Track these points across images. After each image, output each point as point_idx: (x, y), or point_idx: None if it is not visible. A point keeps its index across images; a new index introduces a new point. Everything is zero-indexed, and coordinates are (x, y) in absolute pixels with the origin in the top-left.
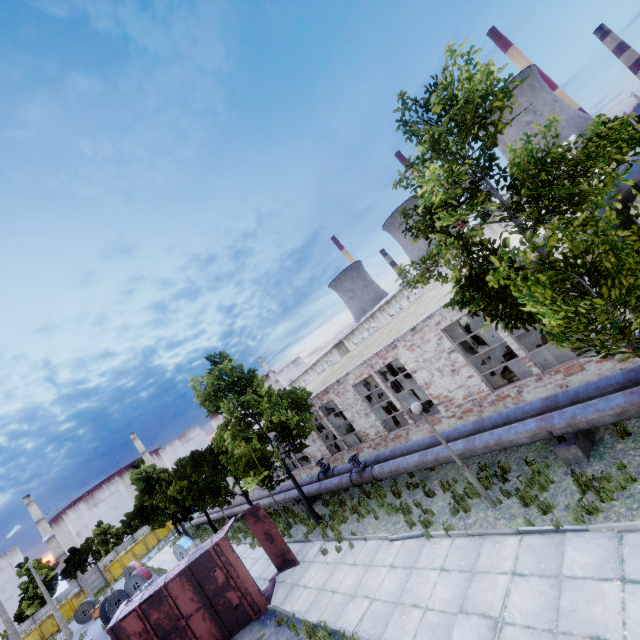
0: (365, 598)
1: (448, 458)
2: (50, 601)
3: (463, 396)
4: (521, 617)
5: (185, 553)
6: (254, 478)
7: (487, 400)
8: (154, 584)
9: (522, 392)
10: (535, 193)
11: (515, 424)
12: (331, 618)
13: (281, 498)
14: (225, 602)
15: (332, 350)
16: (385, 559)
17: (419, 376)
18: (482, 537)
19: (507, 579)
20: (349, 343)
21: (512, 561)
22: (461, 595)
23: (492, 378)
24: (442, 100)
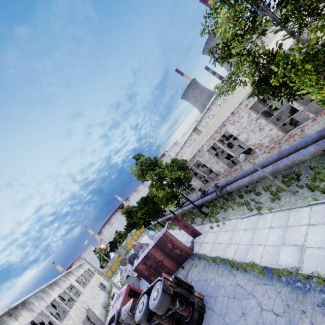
0: (235, 244)
1: (265, 176)
2: (110, 261)
3: (268, 141)
4: (315, 244)
5: (153, 236)
6: (171, 205)
7: (283, 139)
8: (144, 252)
9: (304, 130)
10: (297, 6)
11: (301, 150)
12: (221, 254)
13: (186, 208)
14: (174, 254)
15: (192, 133)
16: (241, 227)
17: (241, 137)
18: (289, 210)
19: (305, 228)
20: (200, 127)
21: (307, 219)
22: (282, 238)
23: (284, 125)
24: None
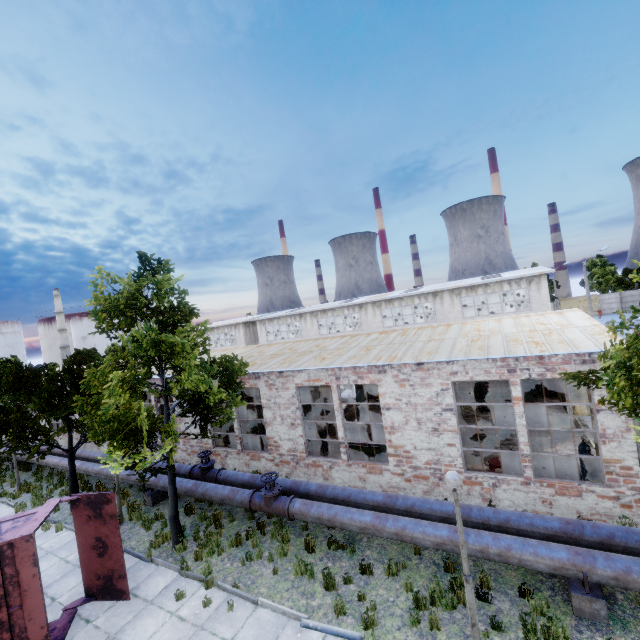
0: None
1: (417, 540)
2: None
3: (428, 460)
4: None
5: None
6: (126, 455)
7: None
8: None
9: (498, 487)
10: None
11: (534, 541)
12: None
13: (121, 475)
14: None
15: (240, 325)
16: None
17: (390, 416)
18: None
19: None
20: (262, 328)
21: None
22: None
23: None
24: None
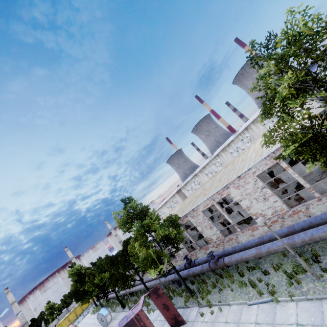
0: None
1: (276, 250)
2: None
3: (271, 213)
4: None
5: (104, 318)
6: (154, 270)
7: (287, 214)
8: None
9: (309, 208)
10: None
11: (321, 226)
12: None
13: (162, 280)
14: None
15: (175, 194)
16: (249, 318)
17: (243, 203)
18: (319, 300)
19: None
20: (184, 190)
21: None
22: None
23: None
24: (289, 37)
